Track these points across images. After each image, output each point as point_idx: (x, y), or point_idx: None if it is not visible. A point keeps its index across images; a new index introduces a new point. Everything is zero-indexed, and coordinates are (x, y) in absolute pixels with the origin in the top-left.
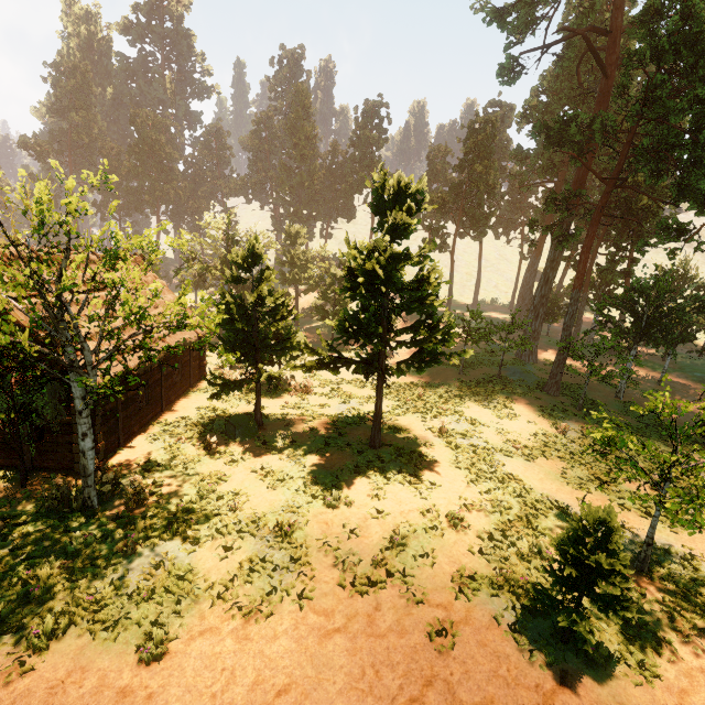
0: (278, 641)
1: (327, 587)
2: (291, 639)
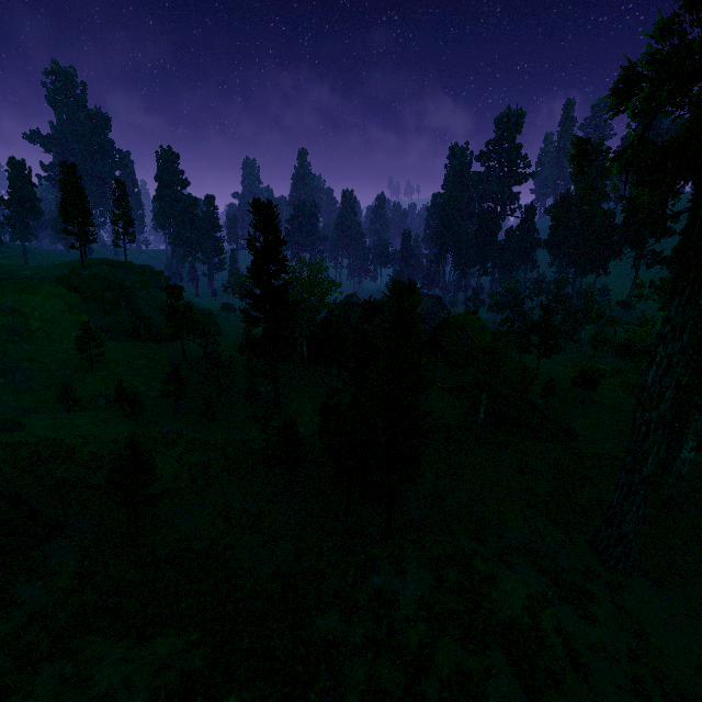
0: None
1: None
2: None
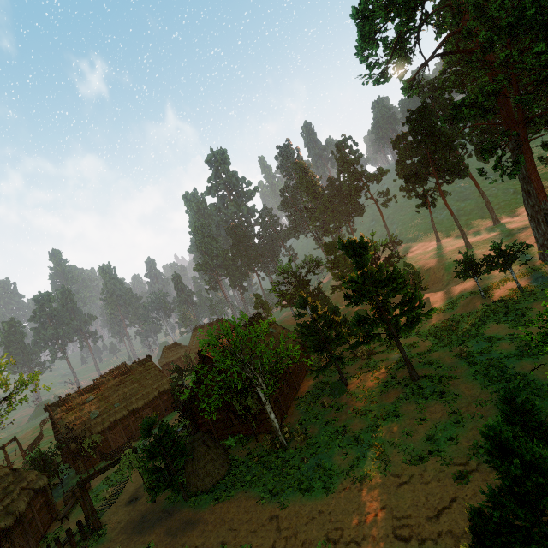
0: (376, 490)
1: (397, 464)
2: (382, 488)
